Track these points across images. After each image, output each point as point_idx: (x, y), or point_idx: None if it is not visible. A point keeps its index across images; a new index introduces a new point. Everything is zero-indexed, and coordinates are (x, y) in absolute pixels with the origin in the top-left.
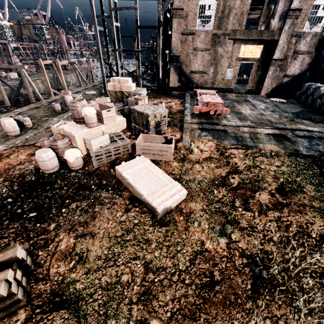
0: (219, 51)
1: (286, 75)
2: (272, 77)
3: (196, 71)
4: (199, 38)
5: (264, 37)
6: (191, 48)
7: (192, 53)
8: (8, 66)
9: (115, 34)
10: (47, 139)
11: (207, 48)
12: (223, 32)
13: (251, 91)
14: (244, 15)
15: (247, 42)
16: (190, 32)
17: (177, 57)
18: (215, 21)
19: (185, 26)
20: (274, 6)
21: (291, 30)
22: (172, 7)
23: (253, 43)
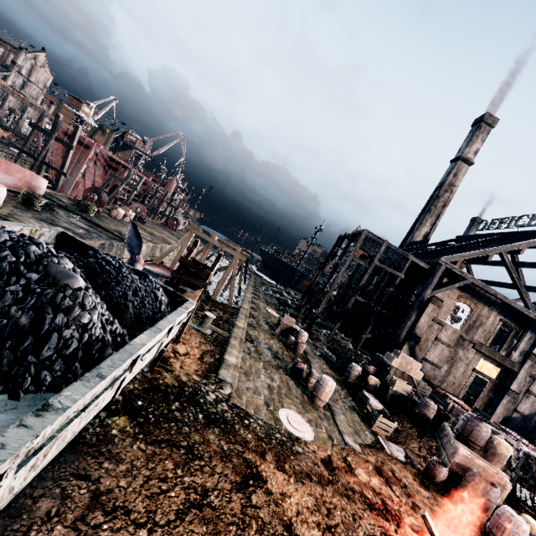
0: (460, 353)
1: (517, 411)
2: (505, 407)
3: (430, 360)
4: (446, 331)
5: (505, 363)
6: (433, 336)
7: (431, 341)
8: (222, 246)
9: (364, 282)
10: (447, 466)
11: (450, 345)
12: (470, 338)
13: (481, 412)
14: (490, 334)
15: (486, 358)
16: (439, 322)
17: (418, 338)
18: (465, 325)
19: (435, 313)
20: (516, 341)
21: (530, 370)
22: (434, 295)
23: (492, 362)
